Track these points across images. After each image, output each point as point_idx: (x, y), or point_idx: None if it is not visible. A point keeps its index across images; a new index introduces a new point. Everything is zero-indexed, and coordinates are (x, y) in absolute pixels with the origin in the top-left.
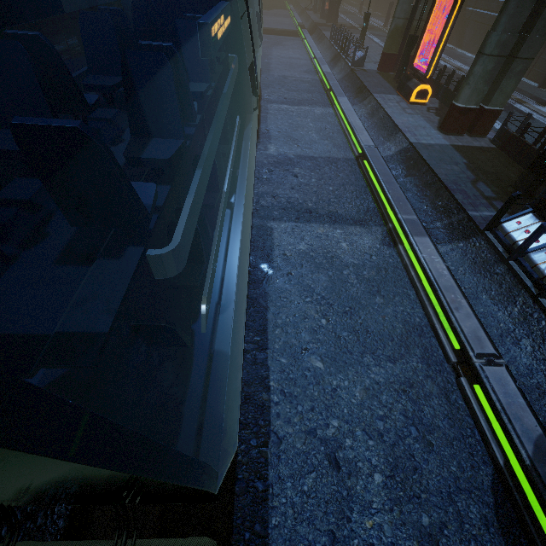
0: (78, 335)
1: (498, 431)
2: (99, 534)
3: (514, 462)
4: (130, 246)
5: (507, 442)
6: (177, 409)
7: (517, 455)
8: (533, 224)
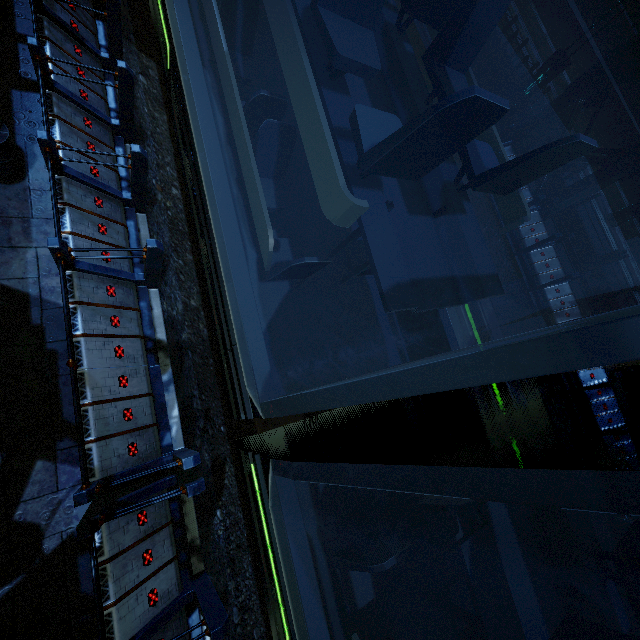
0: (489, 277)
1: (469, 313)
2: (277, 422)
3: (475, 329)
4: (463, 201)
5: (472, 319)
6: (375, 322)
7: (481, 325)
8: (510, 157)
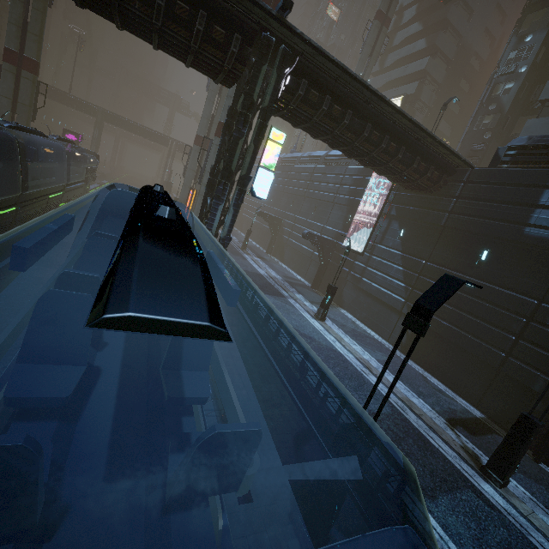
0: None
1: None
2: None
3: None
4: None
5: None
6: None
7: None
8: None
